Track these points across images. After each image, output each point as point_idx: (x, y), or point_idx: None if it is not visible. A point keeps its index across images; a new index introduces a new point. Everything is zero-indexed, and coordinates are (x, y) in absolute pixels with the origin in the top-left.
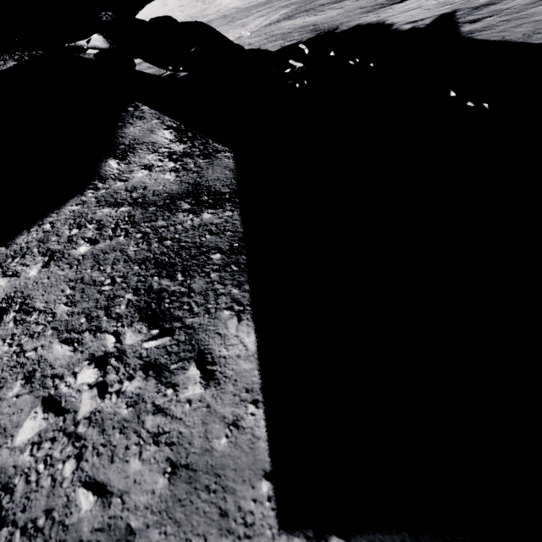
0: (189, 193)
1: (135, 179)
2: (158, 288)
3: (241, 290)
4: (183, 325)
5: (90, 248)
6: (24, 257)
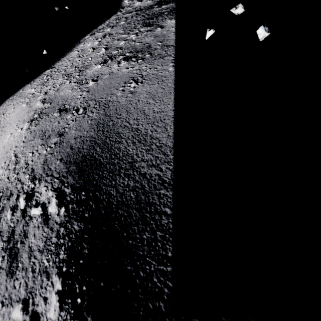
0: (157, 3)
1: (136, 5)
2: (148, 22)
3: (172, 16)
4: (156, 24)
5: (125, 22)
6: (103, 29)
